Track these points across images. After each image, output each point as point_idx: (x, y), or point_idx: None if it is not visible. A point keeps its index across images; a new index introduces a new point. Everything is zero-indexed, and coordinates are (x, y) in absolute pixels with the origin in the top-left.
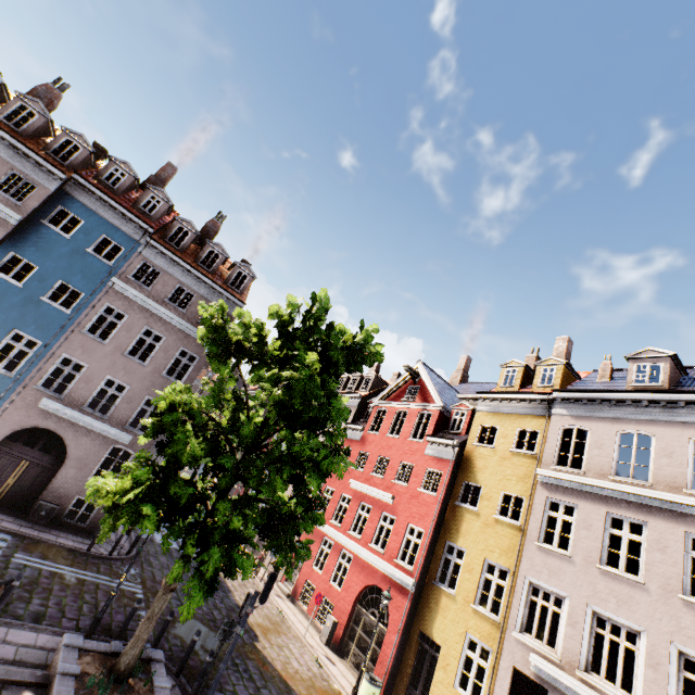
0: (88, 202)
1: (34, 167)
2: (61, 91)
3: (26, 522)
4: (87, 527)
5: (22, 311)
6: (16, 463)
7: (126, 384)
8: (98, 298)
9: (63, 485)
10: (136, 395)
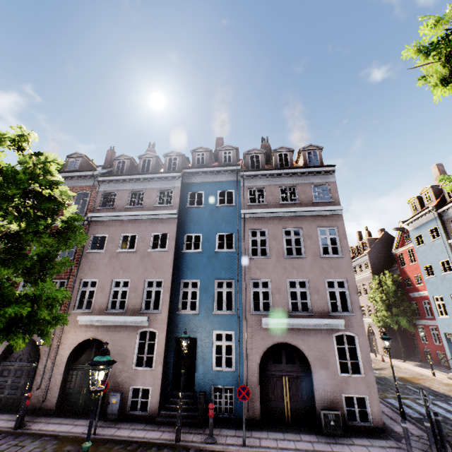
0: (198, 180)
1: (165, 182)
2: (153, 148)
3: (326, 437)
4: (373, 425)
5: (211, 266)
6: (279, 381)
7: (303, 279)
8: (242, 230)
9: (324, 389)
10: (317, 284)
